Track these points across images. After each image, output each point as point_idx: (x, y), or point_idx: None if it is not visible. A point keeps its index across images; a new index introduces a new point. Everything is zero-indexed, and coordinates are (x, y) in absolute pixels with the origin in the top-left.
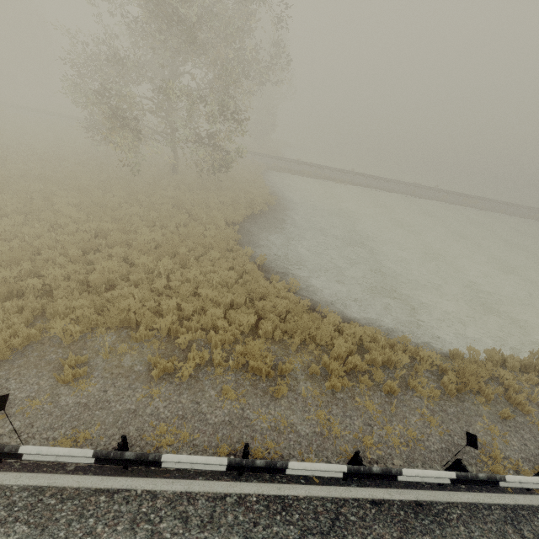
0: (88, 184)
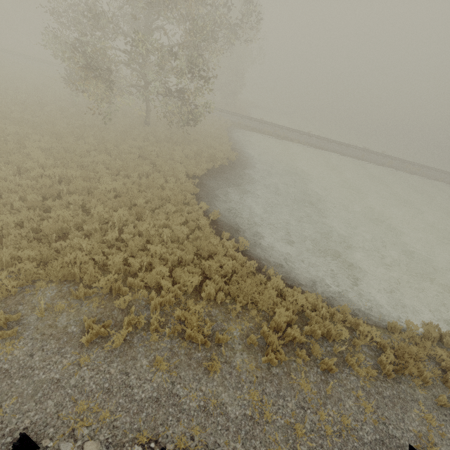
0: (64, 129)
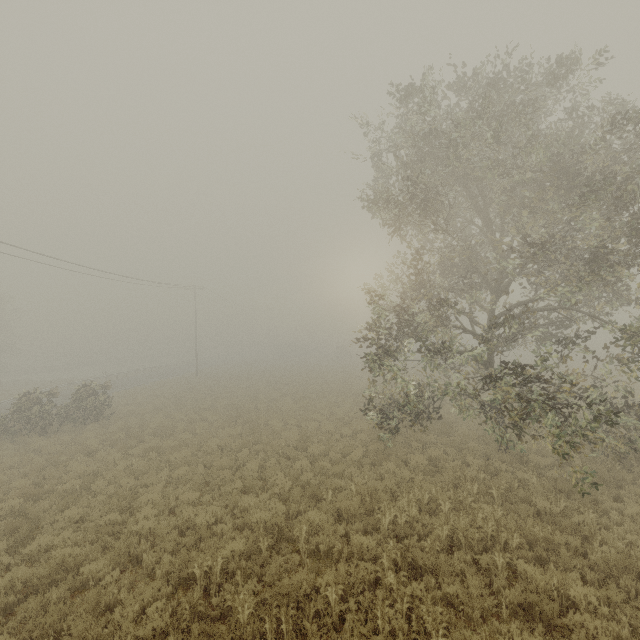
0: None
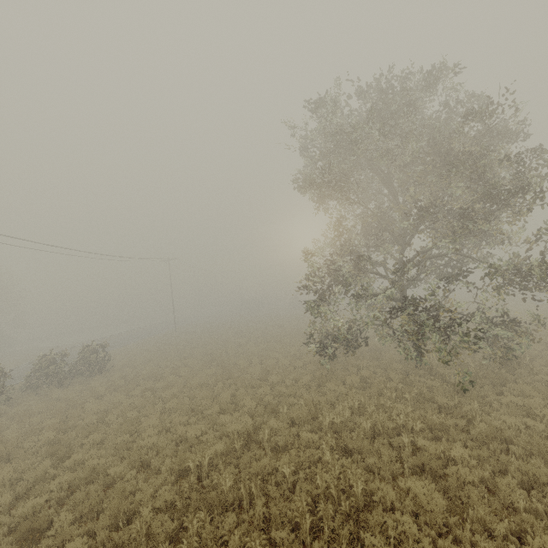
0: None
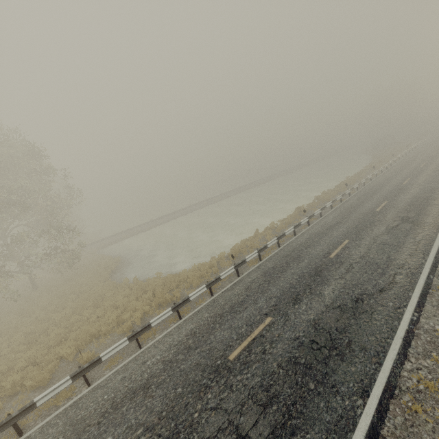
0: None
